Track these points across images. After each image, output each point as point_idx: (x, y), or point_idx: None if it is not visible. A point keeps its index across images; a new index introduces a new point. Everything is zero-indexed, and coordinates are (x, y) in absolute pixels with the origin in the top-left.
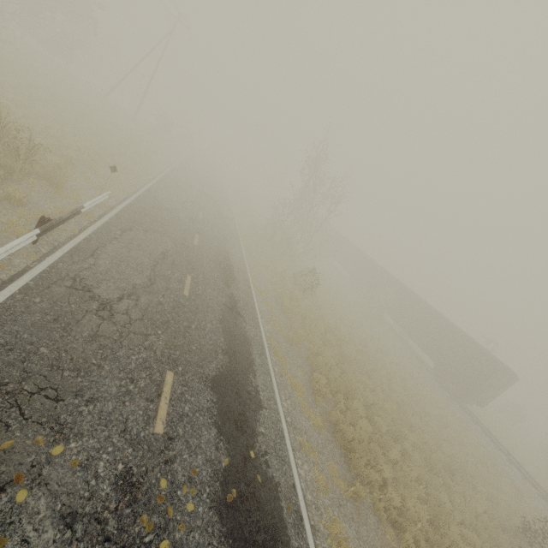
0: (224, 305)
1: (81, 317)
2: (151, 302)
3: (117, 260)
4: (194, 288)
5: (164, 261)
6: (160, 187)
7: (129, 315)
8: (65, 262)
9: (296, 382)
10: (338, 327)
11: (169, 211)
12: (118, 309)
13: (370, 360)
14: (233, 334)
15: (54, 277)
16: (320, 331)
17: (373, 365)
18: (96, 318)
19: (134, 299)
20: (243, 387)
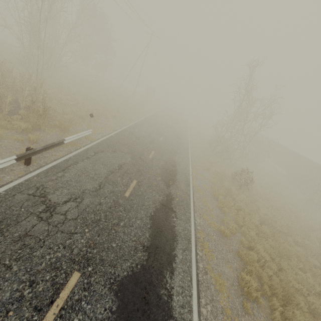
0: (159, 202)
1: (23, 218)
2: (92, 203)
3: (81, 172)
4: (136, 189)
5: (119, 171)
6: (137, 125)
7: (66, 215)
8: (39, 176)
9: (221, 281)
10: (274, 218)
11: (137, 138)
12: (59, 210)
13: (313, 252)
14: (160, 229)
15: (23, 188)
16: (254, 223)
17: (318, 259)
18: (35, 219)
19: (78, 201)
20: (154, 290)
